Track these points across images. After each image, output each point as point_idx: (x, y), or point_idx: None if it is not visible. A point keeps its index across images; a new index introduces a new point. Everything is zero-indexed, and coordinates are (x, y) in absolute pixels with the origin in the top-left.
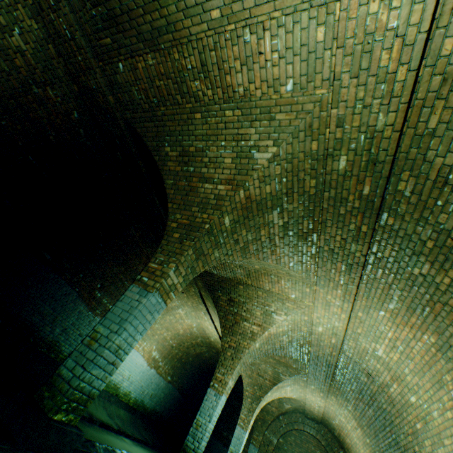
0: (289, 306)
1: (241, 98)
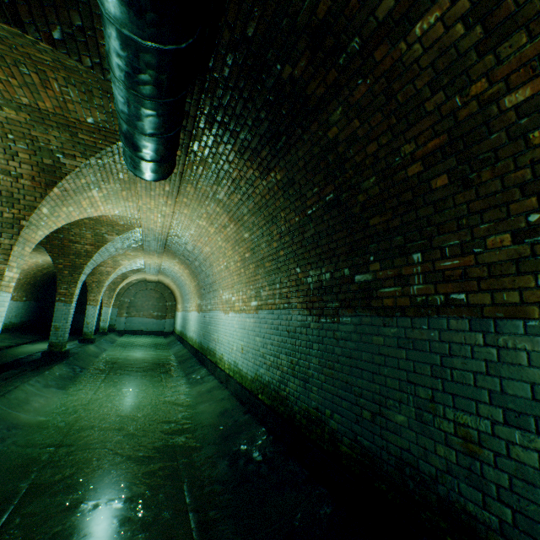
0: (131, 257)
1: (95, 219)
